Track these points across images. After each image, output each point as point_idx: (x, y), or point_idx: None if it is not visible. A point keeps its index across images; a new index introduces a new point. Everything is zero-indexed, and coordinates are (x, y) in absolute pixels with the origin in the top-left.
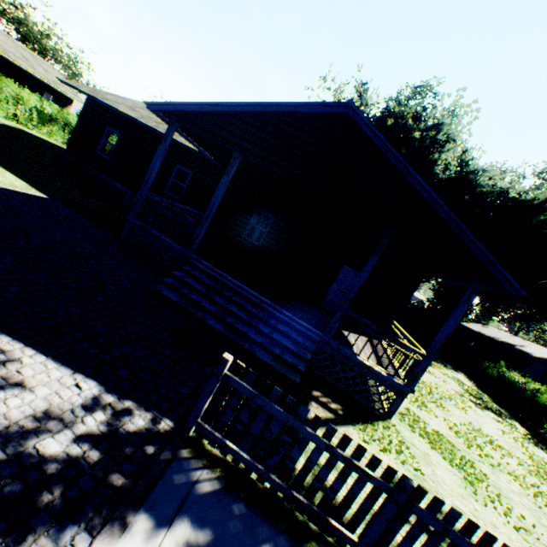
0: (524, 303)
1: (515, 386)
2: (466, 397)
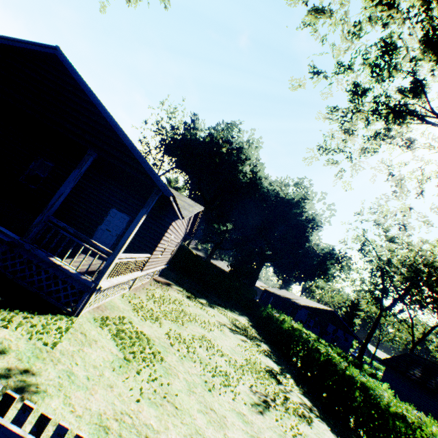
0: (296, 269)
1: (274, 320)
2: (228, 326)
